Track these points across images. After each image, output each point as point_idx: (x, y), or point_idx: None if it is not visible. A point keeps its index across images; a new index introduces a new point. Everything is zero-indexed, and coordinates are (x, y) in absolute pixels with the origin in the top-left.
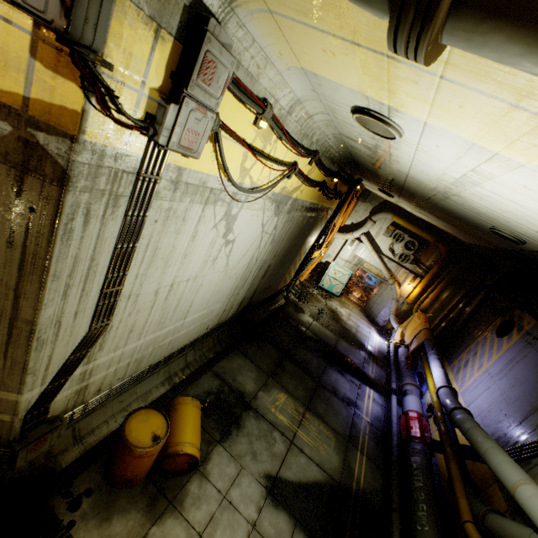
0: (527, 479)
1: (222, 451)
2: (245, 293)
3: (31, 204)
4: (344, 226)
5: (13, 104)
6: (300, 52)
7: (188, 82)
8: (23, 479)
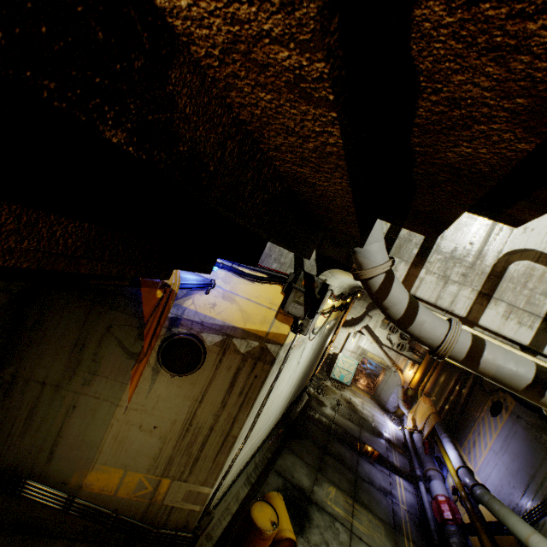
0: (533, 531)
1: (303, 542)
2: (291, 395)
3: (256, 374)
4: (345, 320)
5: (262, 335)
6: None
7: (318, 309)
8: None
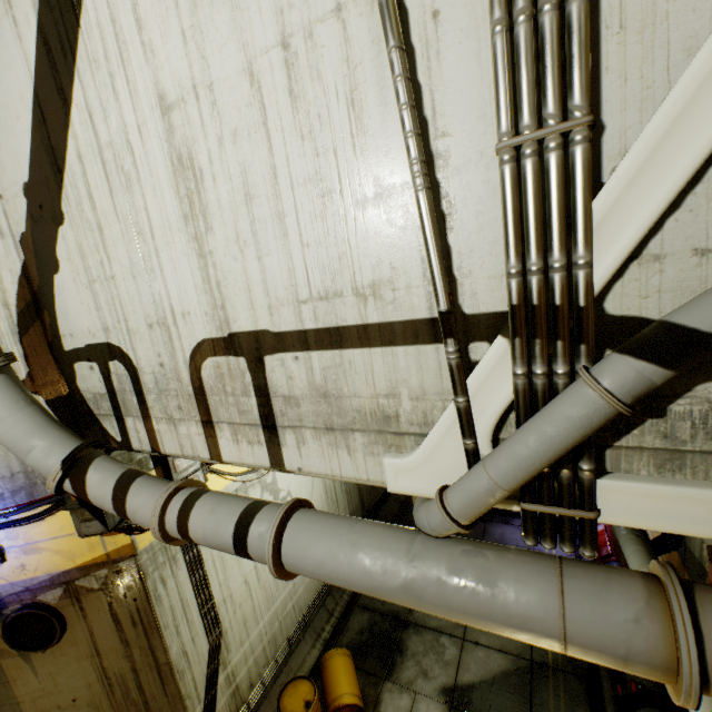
0: (641, 564)
1: (391, 686)
2: (349, 509)
3: (134, 597)
4: None
5: (104, 559)
6: None
7: (173, 479)
8: None
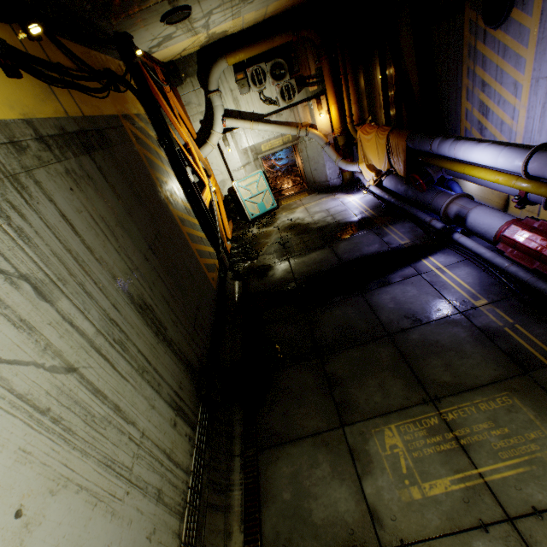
0: None
1: None
2: (163, 397)
3: None
4: (198, 135)
5: None
6: None
7: None
8: None
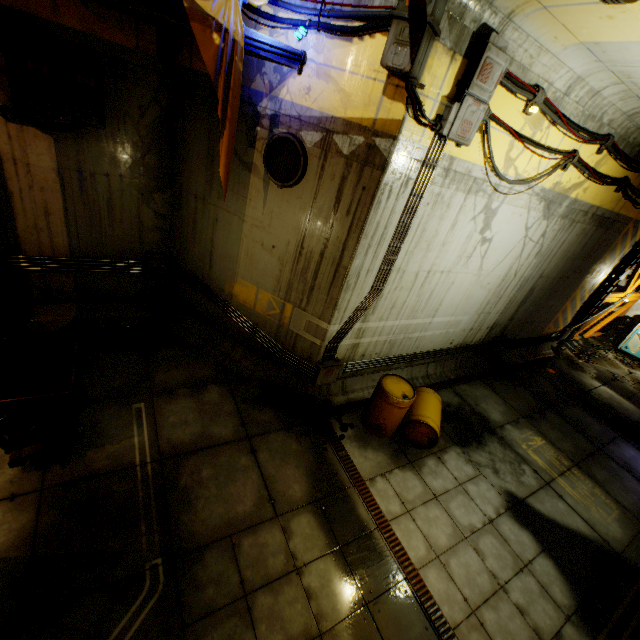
0: None
1: (459, 452)
2: (497, 317)
3: (364, 185)
4: None
5: (367, 125)
6: (576, 29)
7: (469, 85)
8: (315, 398)
